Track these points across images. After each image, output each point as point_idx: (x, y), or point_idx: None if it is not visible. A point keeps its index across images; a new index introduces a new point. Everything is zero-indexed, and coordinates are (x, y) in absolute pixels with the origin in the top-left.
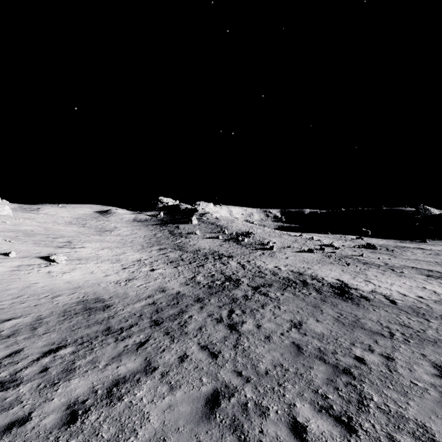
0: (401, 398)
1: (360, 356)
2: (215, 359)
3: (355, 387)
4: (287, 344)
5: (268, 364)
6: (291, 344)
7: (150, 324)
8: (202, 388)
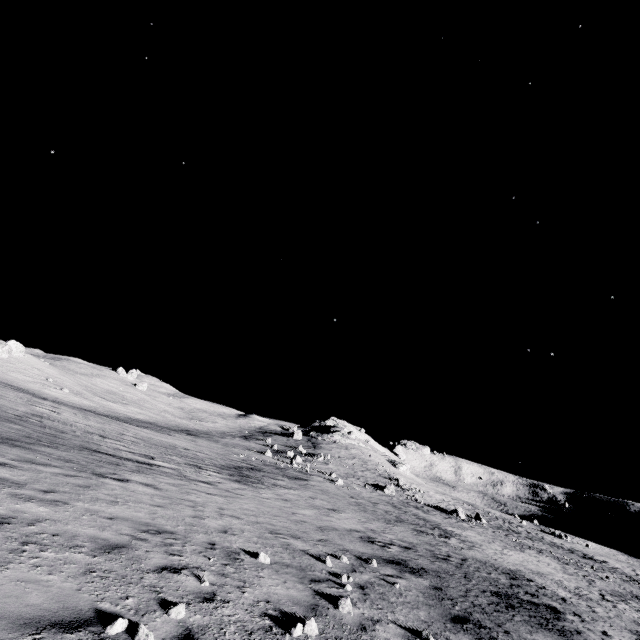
0: None
1: None
2: None
3: None
4: None
5: None
6: None
7: None
8: None
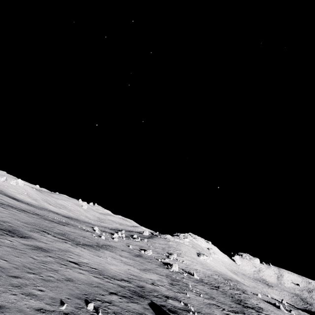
0: None
1: None
2: None
3: None
4: None
5: None
6: None
7: None
8: None
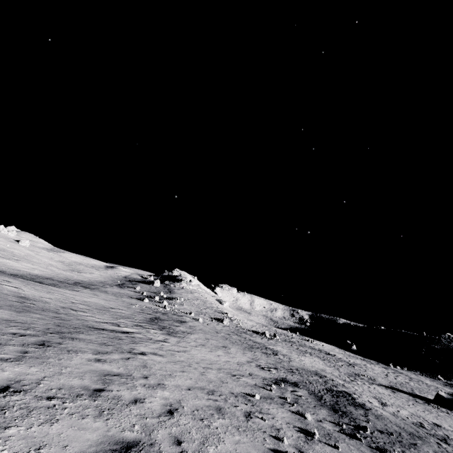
0: None
1: None
2: None
3: None
4: None
5: None
6: None
7: None
8: None
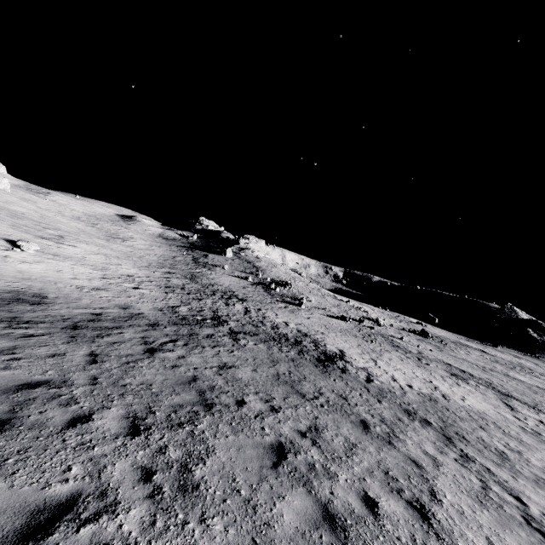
0: (228, 432)
1: (246, 401)
2: (89, 364)
3: (196, 415)
4: (187, 375)
5: (139, 381)
6: (191, 376)
7: (66, 327)
8: (37, 376)
